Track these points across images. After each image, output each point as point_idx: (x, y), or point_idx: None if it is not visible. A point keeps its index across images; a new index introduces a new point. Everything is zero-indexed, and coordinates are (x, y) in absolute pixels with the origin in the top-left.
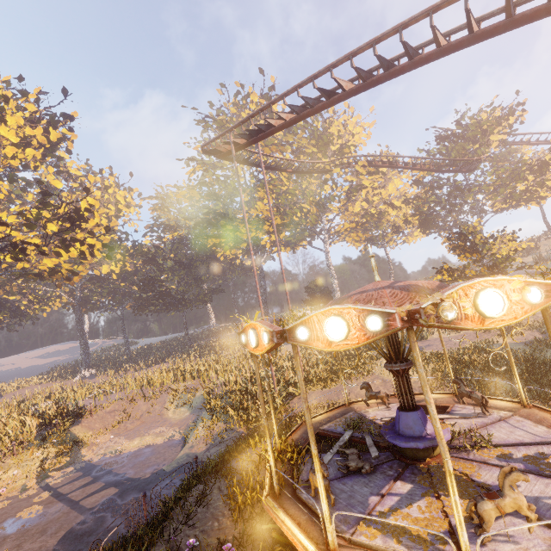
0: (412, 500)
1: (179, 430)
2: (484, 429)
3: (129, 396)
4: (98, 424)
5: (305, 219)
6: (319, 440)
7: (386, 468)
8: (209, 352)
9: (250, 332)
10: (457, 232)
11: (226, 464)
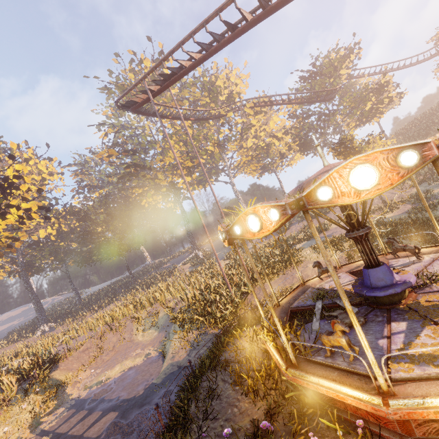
0: (416, 332)
1: (153, 348)
2: (427, 269)
3: (97, 333)
4: (76, 364)
5: (211, 159)
6: (292, 316)
7: (373, 317)
8: (154, 283)
9: (250, 218)
10: (338, 142)
11: (219, 359)
